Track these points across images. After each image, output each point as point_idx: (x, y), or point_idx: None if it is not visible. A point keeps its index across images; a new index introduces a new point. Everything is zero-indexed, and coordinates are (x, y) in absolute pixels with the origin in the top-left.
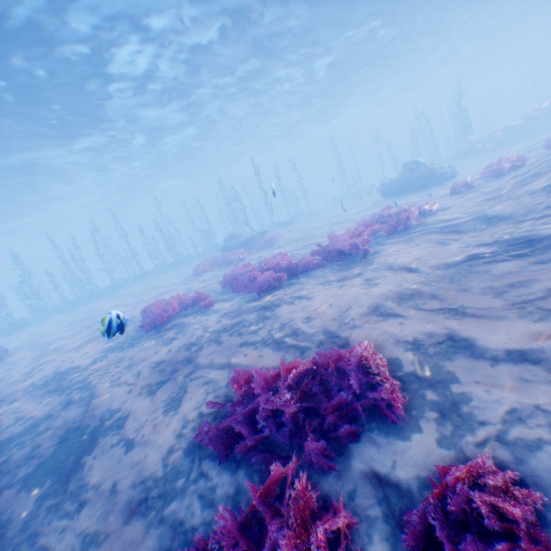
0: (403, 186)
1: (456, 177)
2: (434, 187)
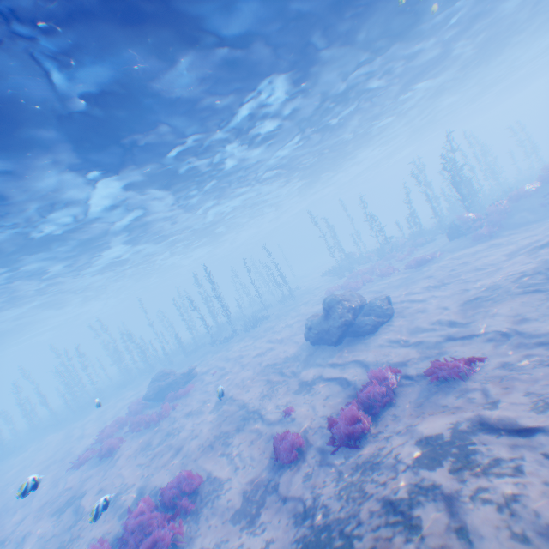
0: (320, 334)
1: (371, 341)
2: (338, 357)
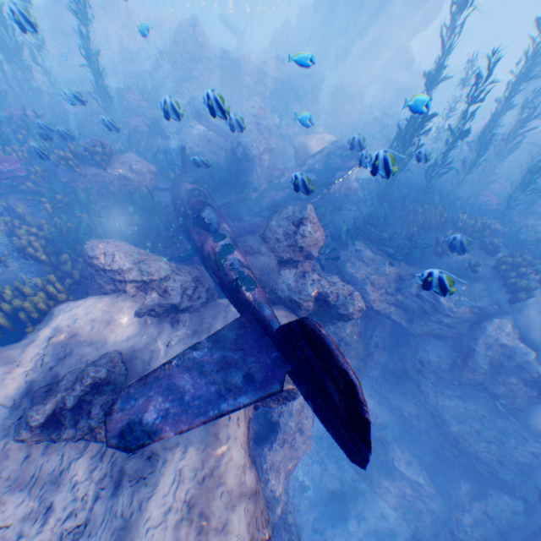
0: None
1: None
2: None
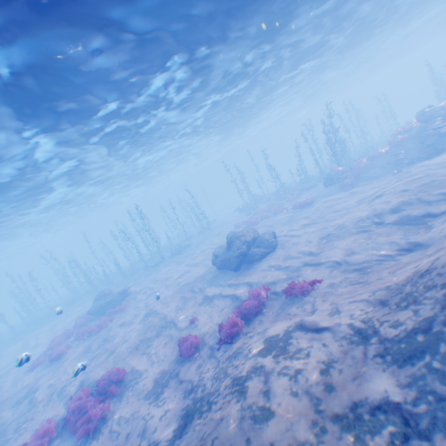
0: (223, 261)
1: (258, 266)
2: (234, 278)
